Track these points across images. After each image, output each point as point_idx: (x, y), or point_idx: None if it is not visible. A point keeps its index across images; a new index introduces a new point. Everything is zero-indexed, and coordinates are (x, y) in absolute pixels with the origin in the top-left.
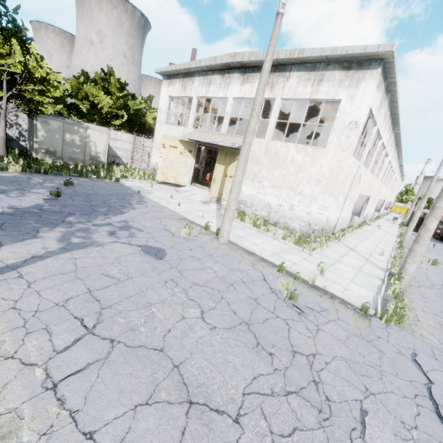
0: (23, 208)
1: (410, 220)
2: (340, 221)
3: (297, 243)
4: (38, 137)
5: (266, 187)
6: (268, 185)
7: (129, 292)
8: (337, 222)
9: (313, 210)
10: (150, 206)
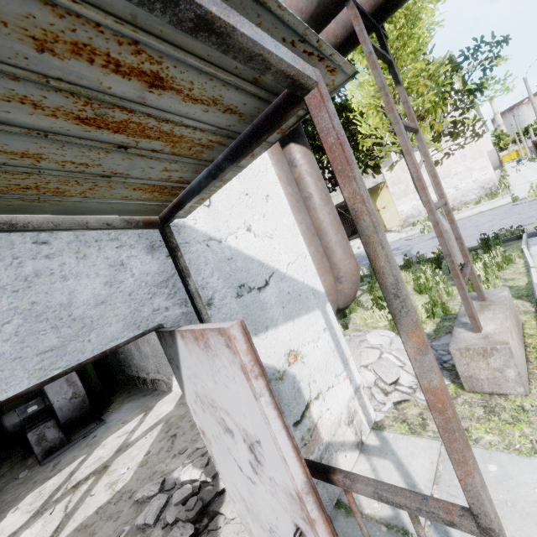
0: None
1: (536, 150)
2: (494, 177)
3: (492, 198)
4: None
5: None
6: None
7: (473, 232)
8: (494, 178)
9: (476, 176)
10: None
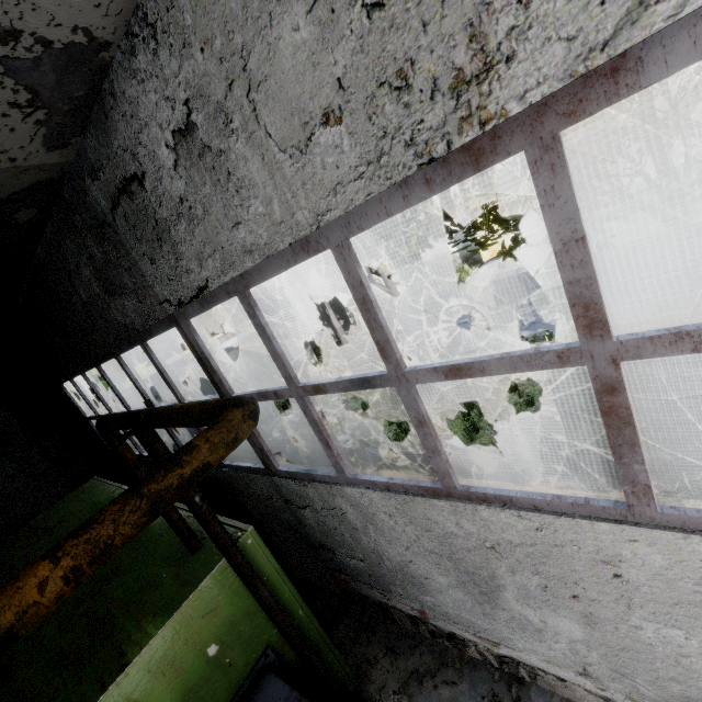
0: (608, 304)
1: None
2: None
3: None
4: (347, 309)
5: (677, 147)
6: (680, 141)
7: None
8: None
9: None
10: (607, 255)
